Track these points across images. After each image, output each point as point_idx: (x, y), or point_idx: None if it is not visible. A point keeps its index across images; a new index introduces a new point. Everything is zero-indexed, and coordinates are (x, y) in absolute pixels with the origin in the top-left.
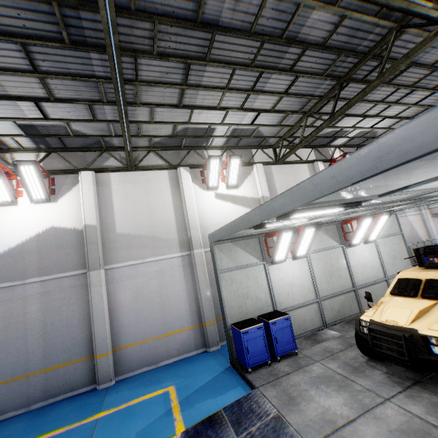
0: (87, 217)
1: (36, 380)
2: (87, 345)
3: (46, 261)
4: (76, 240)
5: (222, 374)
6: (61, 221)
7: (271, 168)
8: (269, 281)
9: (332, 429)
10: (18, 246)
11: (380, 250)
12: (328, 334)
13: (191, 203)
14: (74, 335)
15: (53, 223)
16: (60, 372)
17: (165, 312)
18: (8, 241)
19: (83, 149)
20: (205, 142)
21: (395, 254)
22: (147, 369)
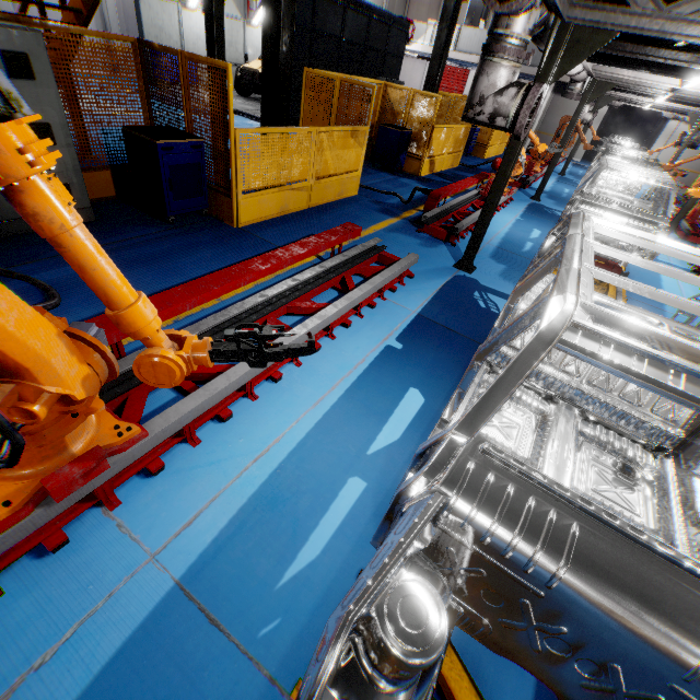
0: None
1: None
2: None
3: None
4: None
5: None
6: None
7: None
8: (181, 25)
9: None
10: None
11: None
12: None
13: None
14: None
15: None
16: None
17: None
18: None
19: None
20: None
21: None
22: None
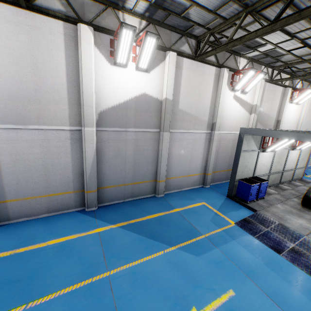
0: (168, 92)
1: (128, 187)
2: (153, 174)
3: (139, 118)
4: (157, 107)
5: (227, 201)
6: (150, 90)
7: (266, 84)
8: (257, 161)
9: (309, 231)
10: (124, 102)
11: (299, 154)
12: (271, 191)
13: (223, 99)
14: (148, 167)
15: (145, 90)
16: (139, 186)
17: (191, 164)
18: (118, 97)
19: (171, 28)
20: (245, 51)
21: (303, 158)
22: (177, 191)
